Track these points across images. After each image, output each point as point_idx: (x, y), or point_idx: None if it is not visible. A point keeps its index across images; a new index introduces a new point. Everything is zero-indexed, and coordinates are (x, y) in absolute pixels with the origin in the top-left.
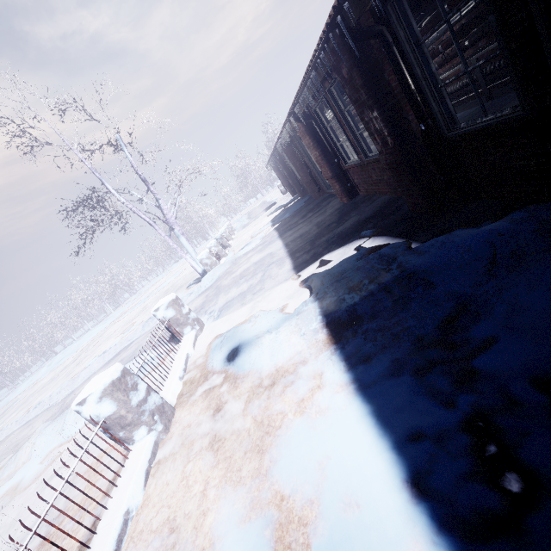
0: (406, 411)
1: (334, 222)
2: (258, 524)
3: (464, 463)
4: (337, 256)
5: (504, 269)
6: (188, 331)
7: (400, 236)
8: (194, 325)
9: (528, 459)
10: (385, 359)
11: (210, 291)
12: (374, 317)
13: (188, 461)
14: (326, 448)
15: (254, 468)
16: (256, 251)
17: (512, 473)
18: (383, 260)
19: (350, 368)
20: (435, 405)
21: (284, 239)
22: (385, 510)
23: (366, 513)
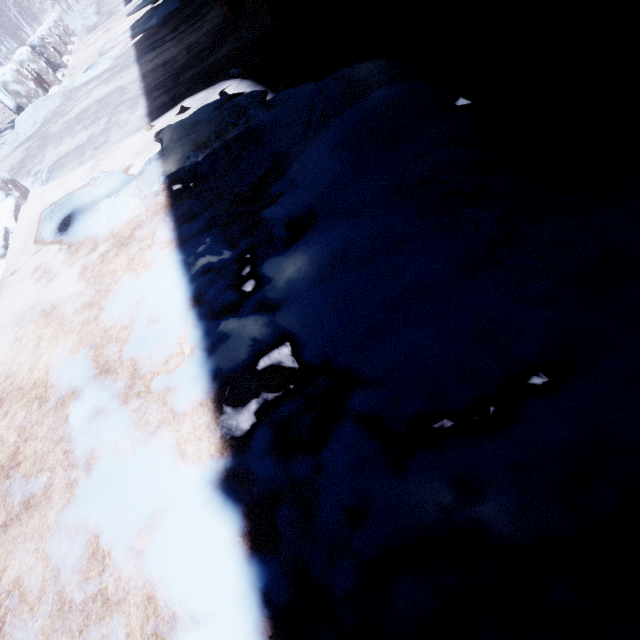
0: (206, 254)
1: (207, 48)
2: (83, 350)
3: (227, 281)
4: (199, 103)
5: (313, 131)
6: (2, 199)
7: (263, 82)
8: (8, 189)
9: (260, 271)
10: (205, 216)
11: (32, 141)
12: (210, 177)
13: (19, 328)
14: (143, 290)
15: (84, 318)
16: (102, 81)
17: (252, 281)
18: (234, 111)
19: (177, 227)
20: (225, 248)
21: (142, 66)
22: (172, 317)
23: (160, 322)
